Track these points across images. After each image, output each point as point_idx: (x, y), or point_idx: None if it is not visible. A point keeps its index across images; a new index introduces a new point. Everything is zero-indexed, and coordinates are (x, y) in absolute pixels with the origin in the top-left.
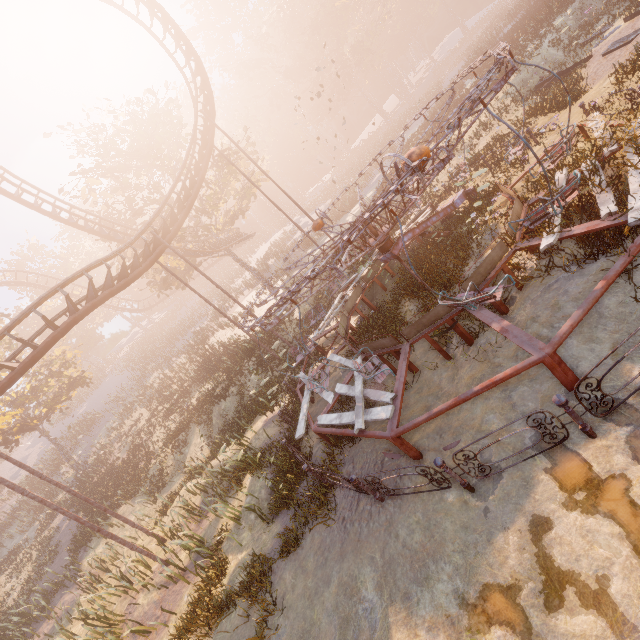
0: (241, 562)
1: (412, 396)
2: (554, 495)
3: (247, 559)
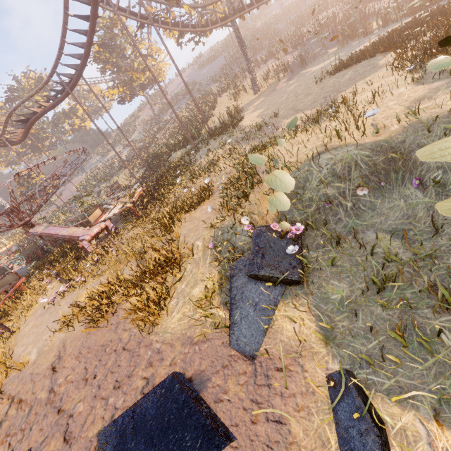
0: None
1: None
2: None
3: None
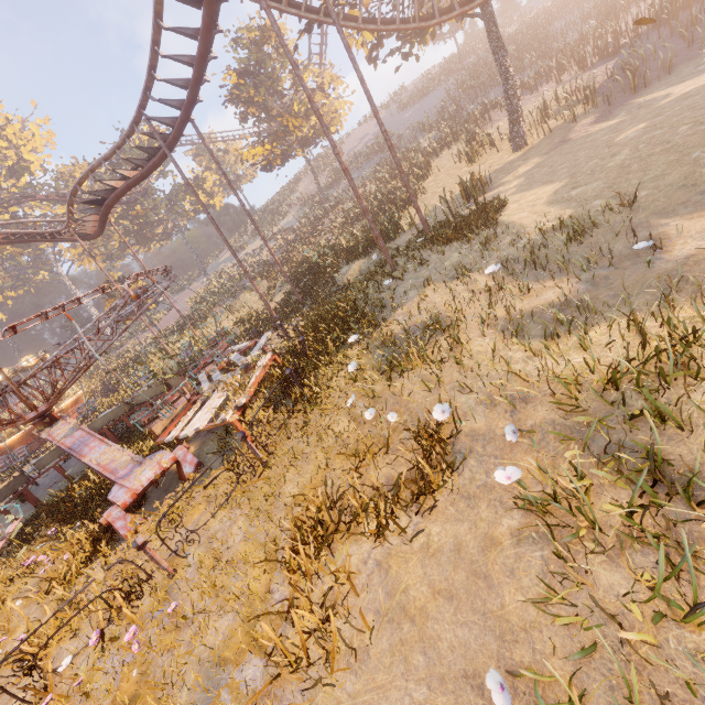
0: None
1: None
2: None
3: None
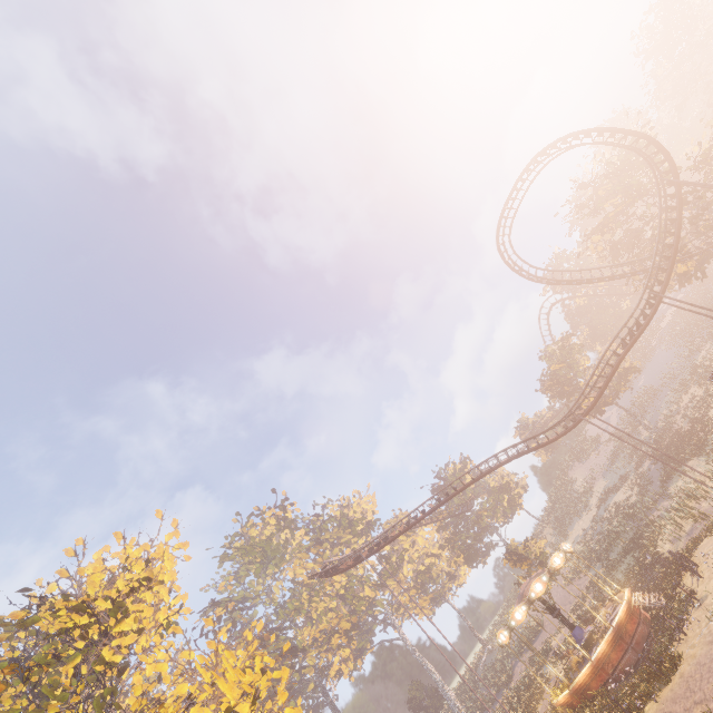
0: None
1: None
2: None
3: None
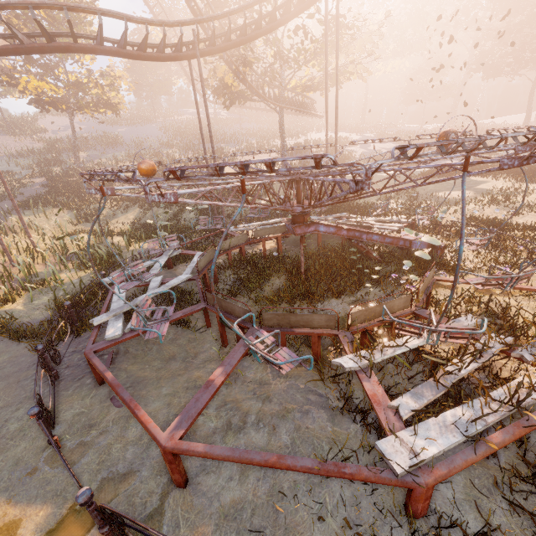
0: (12, 311)
1: (185, 338)
2: (41, 529)
3: (15, 313)
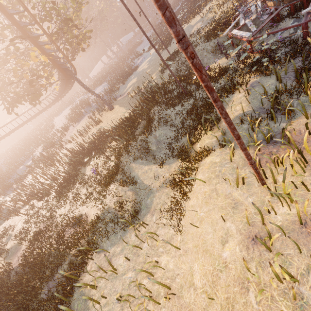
0: None
1: None
2: None
3: None
